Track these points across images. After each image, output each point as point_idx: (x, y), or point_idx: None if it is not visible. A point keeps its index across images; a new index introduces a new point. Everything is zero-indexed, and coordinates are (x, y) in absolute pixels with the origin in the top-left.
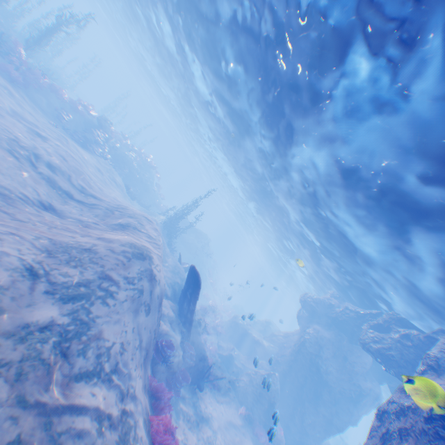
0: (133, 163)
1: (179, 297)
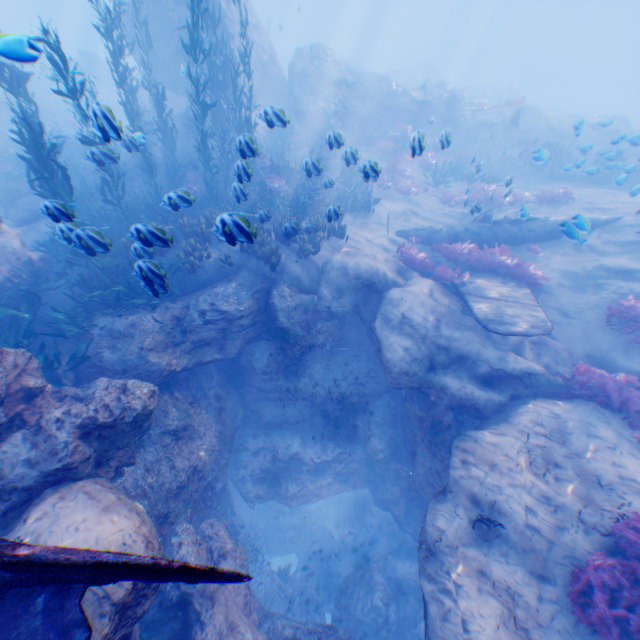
0: None
1: None
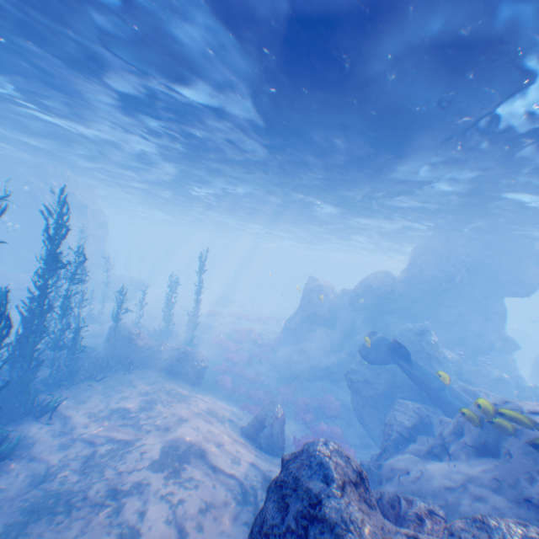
0: None
1: None
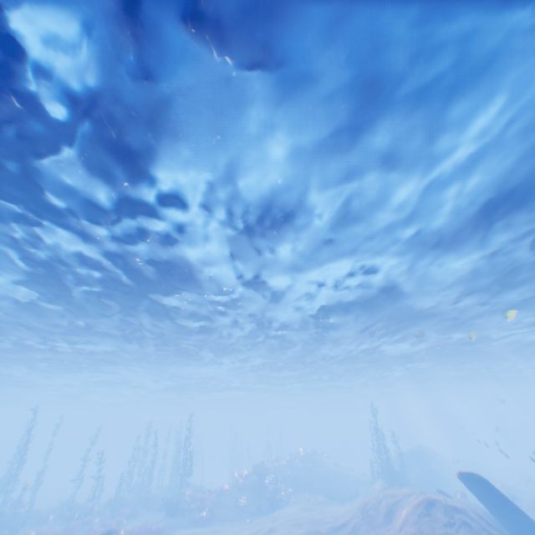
0: (303, 471)
1: (500, 527)
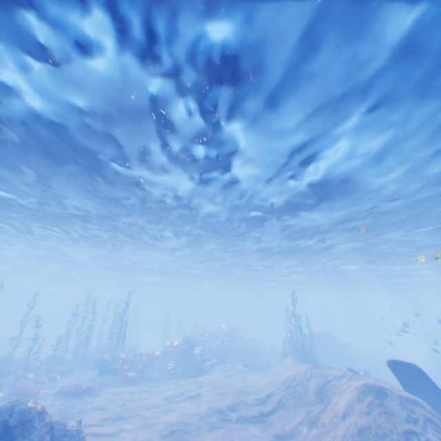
0: (225, 344)
1: None
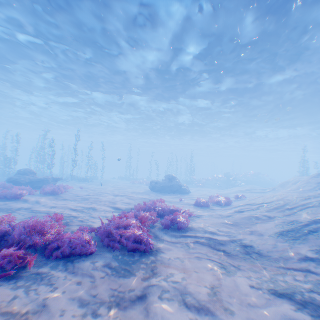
0: (250, 179)
1: None
